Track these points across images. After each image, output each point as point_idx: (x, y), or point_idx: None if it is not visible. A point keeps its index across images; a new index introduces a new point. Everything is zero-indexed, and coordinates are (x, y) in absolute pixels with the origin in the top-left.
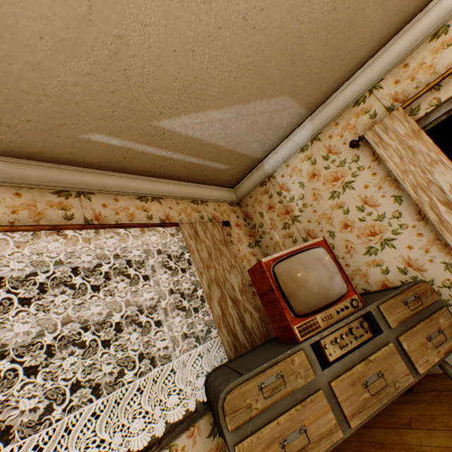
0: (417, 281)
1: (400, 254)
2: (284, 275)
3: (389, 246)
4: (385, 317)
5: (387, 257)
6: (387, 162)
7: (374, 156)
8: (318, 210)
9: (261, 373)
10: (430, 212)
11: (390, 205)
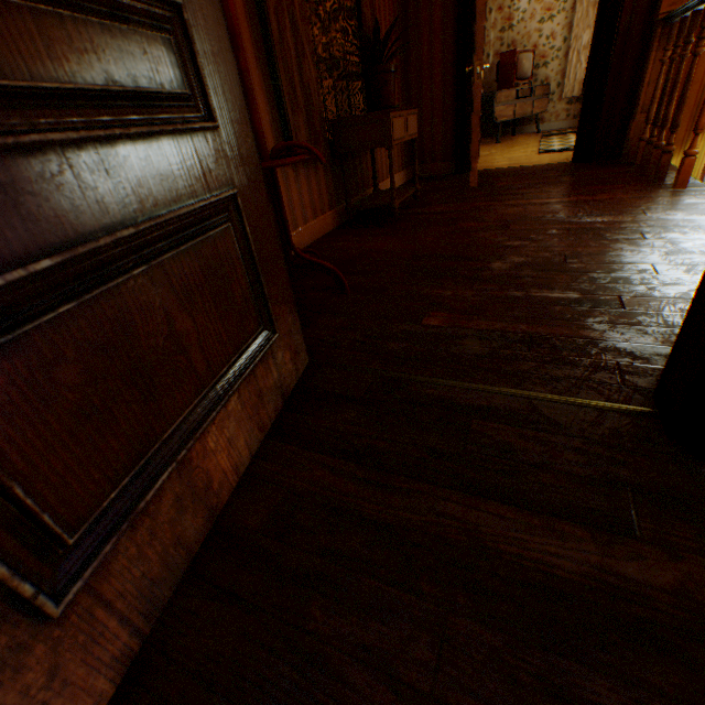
0: (548, 85)
1: (546, 74)
2: (519, 61)
3: (545, 68)
4: (534, 93)
5: (540, 74)
6: (575, 16)
7: (573, 7)
8: (527, 29)
9: (505, 93)
10: (570, 55)
11: (560, 43)
